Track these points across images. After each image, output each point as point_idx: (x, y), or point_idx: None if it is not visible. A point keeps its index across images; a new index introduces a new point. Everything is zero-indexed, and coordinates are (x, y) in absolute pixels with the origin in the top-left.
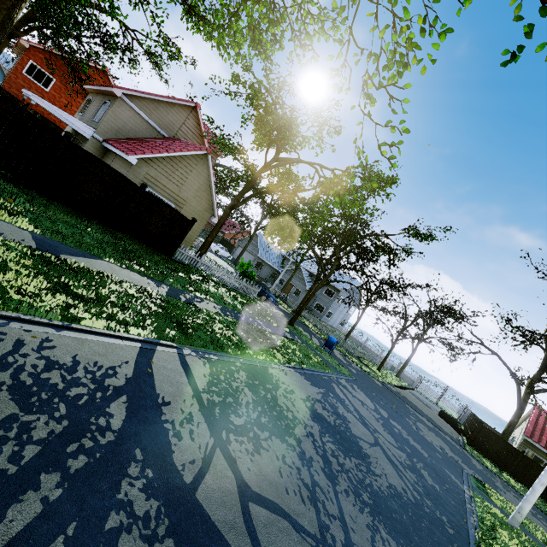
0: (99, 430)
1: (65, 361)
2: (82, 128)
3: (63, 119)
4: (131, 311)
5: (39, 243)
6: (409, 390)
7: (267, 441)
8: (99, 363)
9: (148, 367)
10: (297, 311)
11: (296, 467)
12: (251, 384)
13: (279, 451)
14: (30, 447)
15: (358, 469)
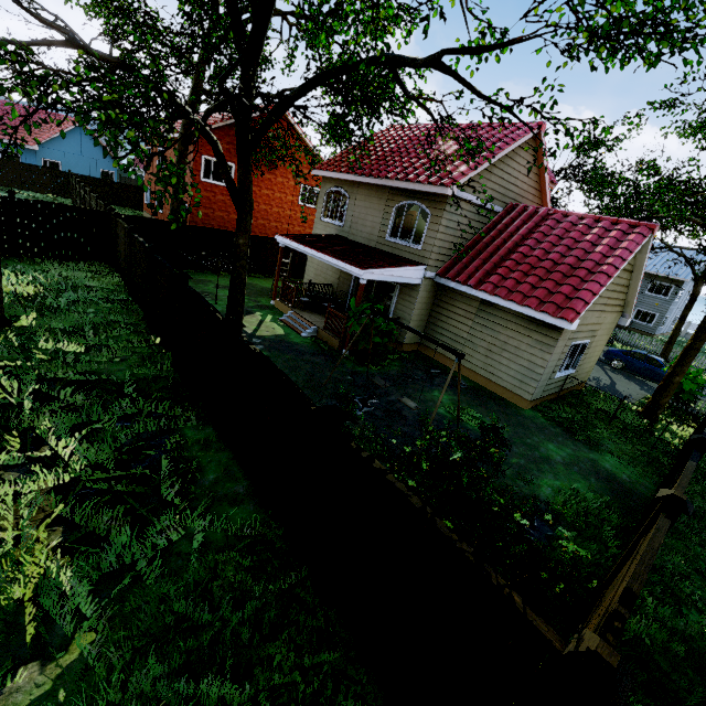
0: None
1: None
2: (412, 275)
3: (394, 278)
4: None
5: None
6: None
7: None
8: None
9: None
10: None
11: None
12: None
13: None
14: None
15: None
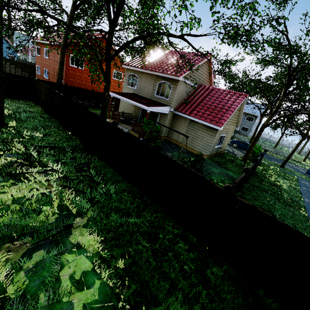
0: None
1: None
2: (165, 110)
3: (159, 111)
4: None
5: None
6: None
7: None
8: None
9: None
10: (286, 160)
11: None
12: None
13: None
14: None
15: None
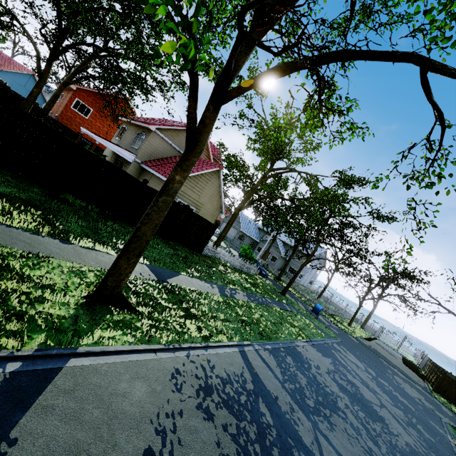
0: (267, 427)
1: (224, 376)
2: (127, 156)
3: (116, 151)
4: (218, 319)
5: (154, 273)
6: (374, 340)
7: (331, 417)
8: (235, 373)
9: (252, 368)
10: (288, 284)
11: (355, 437)
12: (297, 366)
13: (341, 425)
14: (255, 445)
15: (384, 432)
